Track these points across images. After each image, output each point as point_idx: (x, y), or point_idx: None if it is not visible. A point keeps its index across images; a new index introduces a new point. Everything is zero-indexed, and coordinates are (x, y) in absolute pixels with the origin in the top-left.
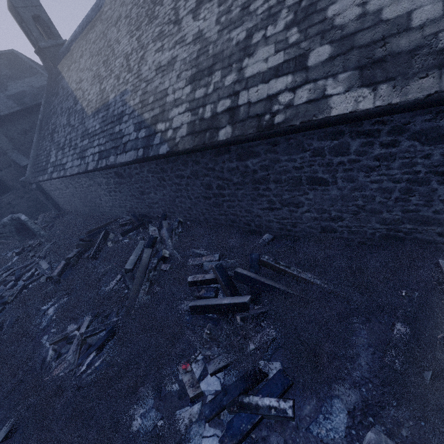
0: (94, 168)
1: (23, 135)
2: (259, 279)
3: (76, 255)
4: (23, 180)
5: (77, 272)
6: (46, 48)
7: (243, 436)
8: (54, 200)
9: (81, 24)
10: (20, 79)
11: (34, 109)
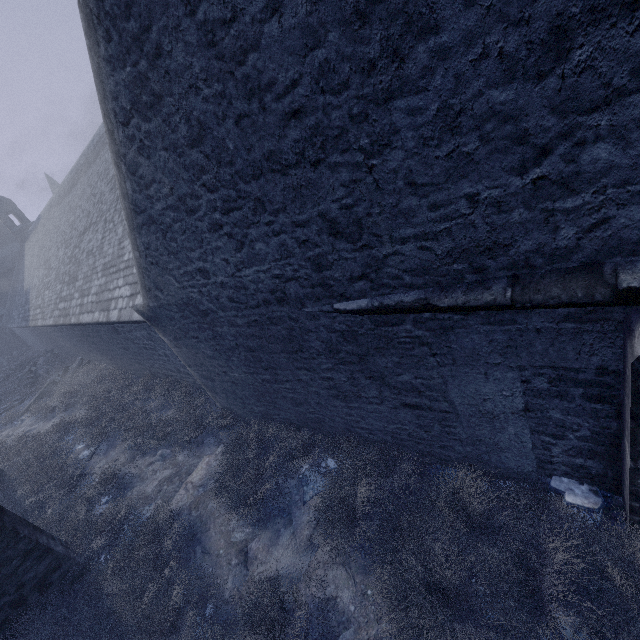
0: (19, 326)
1: (4, 290)
2: (41, 373)
3: (7, 374)
4: (0, 326)
5: (6, 383)
6: (18, 232)
7: (7, 409)
8: (23, 340)
9: (34, 224)
10: (4, 247)
11: (13, 270)
